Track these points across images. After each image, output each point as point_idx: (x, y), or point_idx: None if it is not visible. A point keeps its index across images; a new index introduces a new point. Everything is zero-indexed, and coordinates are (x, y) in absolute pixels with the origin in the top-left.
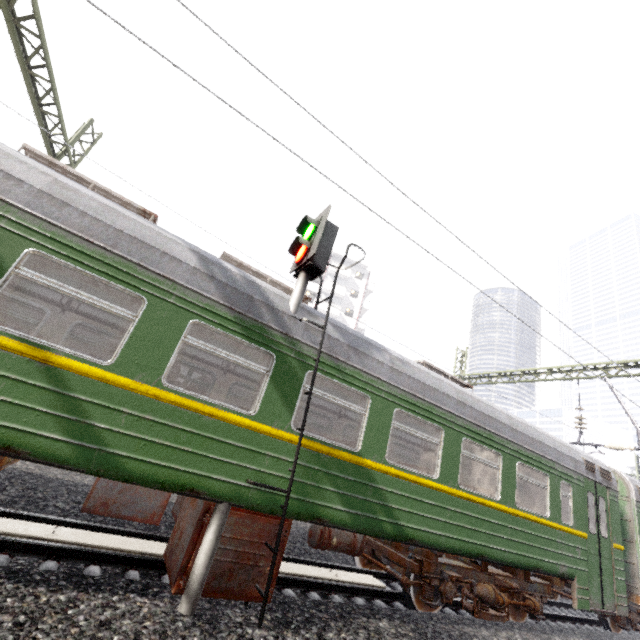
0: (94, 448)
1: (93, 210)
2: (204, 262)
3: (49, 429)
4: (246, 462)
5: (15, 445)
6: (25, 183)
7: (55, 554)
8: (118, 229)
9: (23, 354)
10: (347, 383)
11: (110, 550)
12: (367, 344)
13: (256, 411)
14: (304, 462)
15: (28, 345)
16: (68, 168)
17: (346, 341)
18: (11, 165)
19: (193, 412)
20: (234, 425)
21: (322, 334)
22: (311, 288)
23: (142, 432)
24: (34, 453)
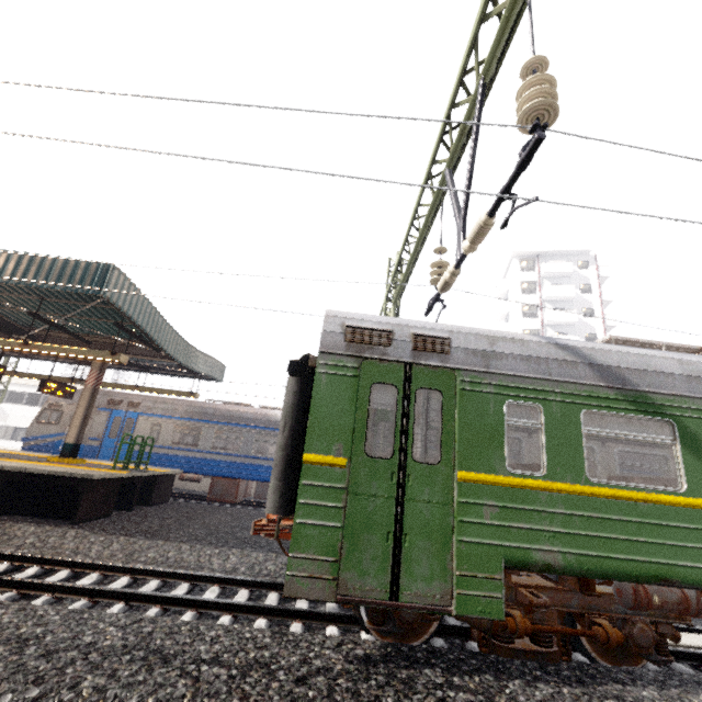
0: None
1: None
2: None
3: None
4: None
5: None
6: (674, 374)
7: None
8: None
9: None
10: None
11: None
12: None
13: None
14: None
15: None
16: (640, 340)
17: None
18: (654, 363)
19: None
20: None
21: None
22: (528, 301)
23: None
24: None
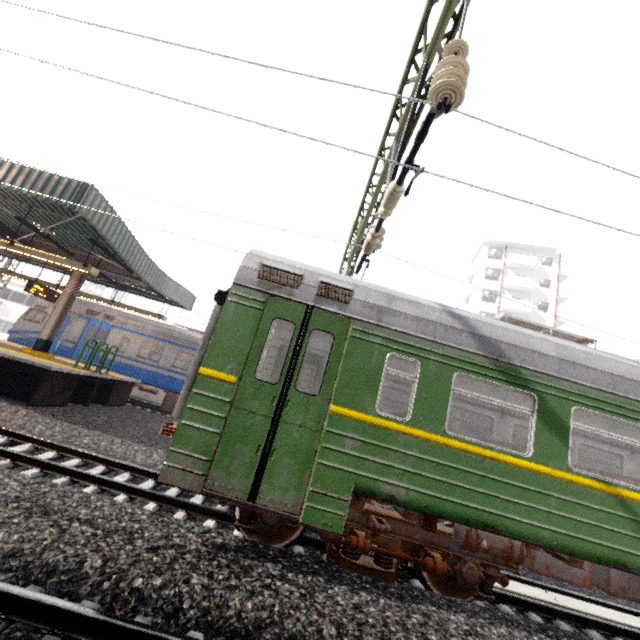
0: None
1: (587, 361)
2: None
3: (639, 549)
4: None
5: (626, 563)
6: (548, 355)
7: (583, 622)
8: (609, 373)
9: (603, 491)
10: None
11: (603, 619)
12: None
13: None
14: None
15: (602, 483)
16: (531, 322)
17: None
18: (533, 343)
19: None
20: None
21: None
22: (490, 287)
23: None
24: (638, 569)
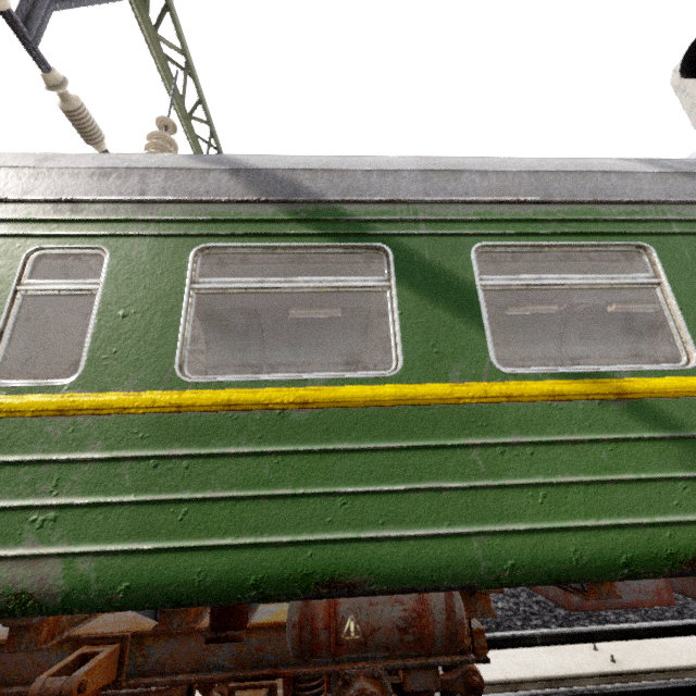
0: None
1: (483, 166)
2: (648, 163)
3: None
4: None
5: None
6: (400, 172)
7: None
8: (530, 171)
9: (587, 396)
10: None
11: None
12: None
13: None
14: None
15: (580, 380)
16: None
17: None
18: (369, 162)
19: None
20: None
21: None
22: None
23: None
24: None
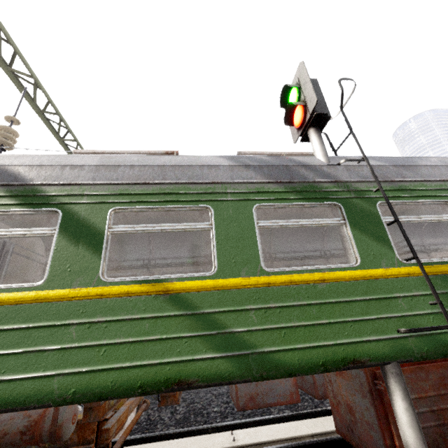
0: (246, 354)
1: (136, 162)
2: (232, 159)
3: (201, 351)
4: (383, 312)
5: (183, 377)
6: (85, 166)
7: None
8: (160, 165)
9: (148, 293)
10: (419, 198)
11: (285, 441)
12: (406, 159)
13: (358, 259)
14: (437, 290)
15: (147, 284)
16: (106, 151)
17: (388, 163)
18: (71, 160)
19: (305, 284)
20: (348, 281)
21: (367, 165)
22: None
23: (275, 322)
24: (201, 379)
